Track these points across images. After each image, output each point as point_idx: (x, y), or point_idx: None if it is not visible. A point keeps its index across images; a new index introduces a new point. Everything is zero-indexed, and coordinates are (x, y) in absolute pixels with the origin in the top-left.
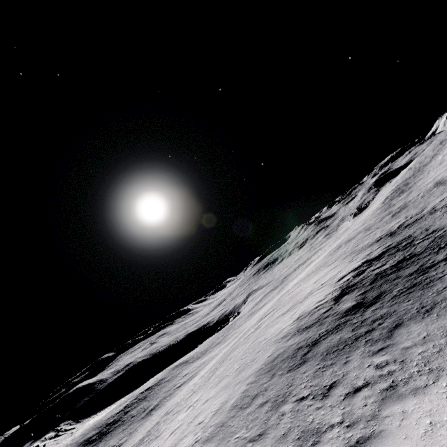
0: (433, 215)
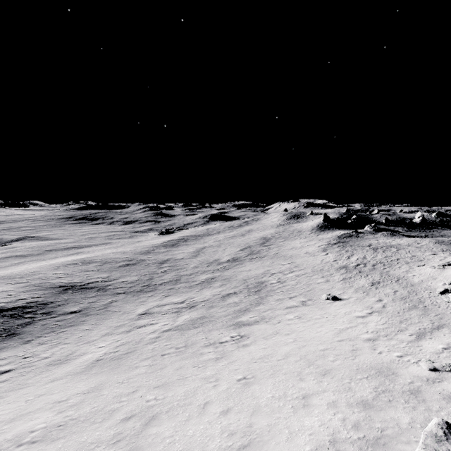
0: (92, 293)
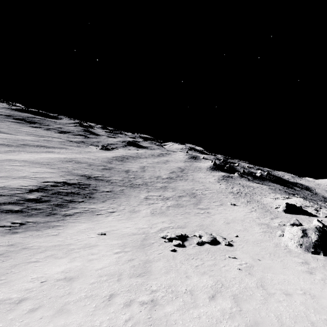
0: (106, 183)
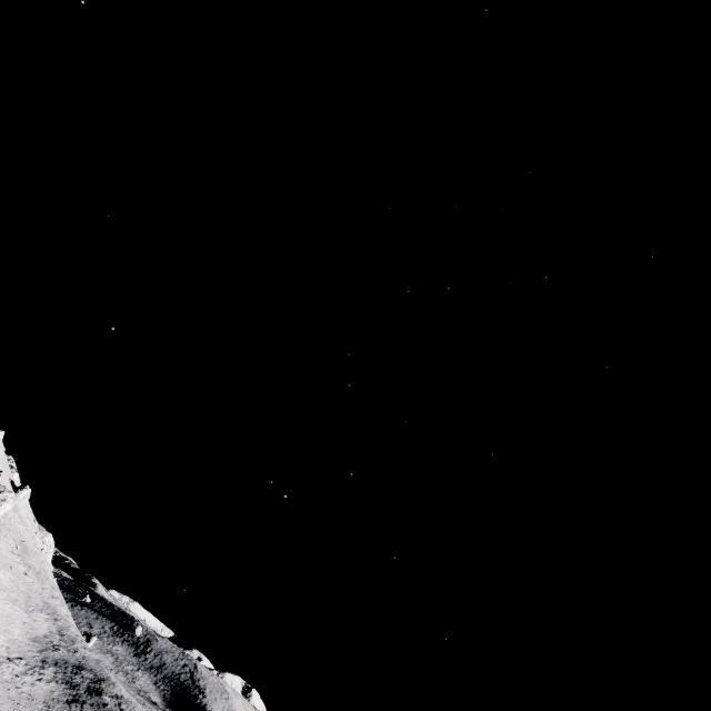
0: None
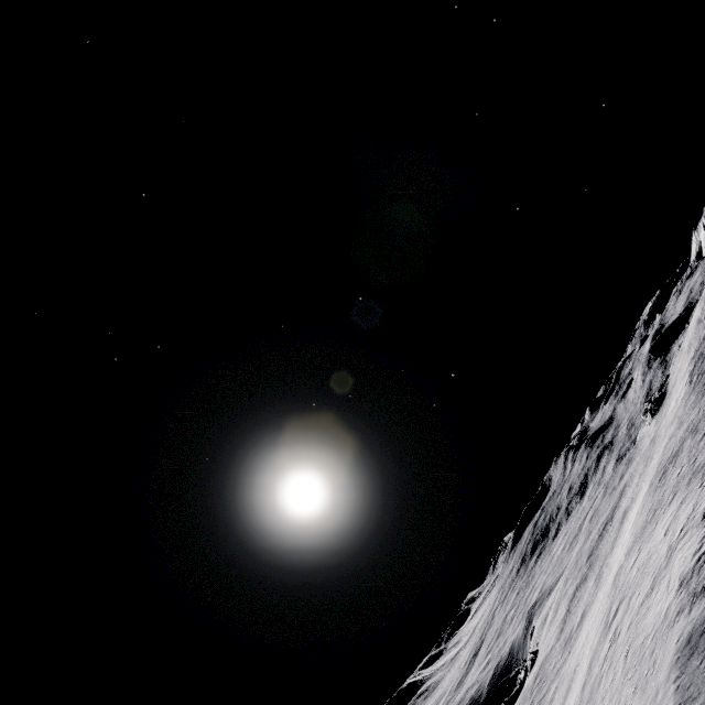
0: None
